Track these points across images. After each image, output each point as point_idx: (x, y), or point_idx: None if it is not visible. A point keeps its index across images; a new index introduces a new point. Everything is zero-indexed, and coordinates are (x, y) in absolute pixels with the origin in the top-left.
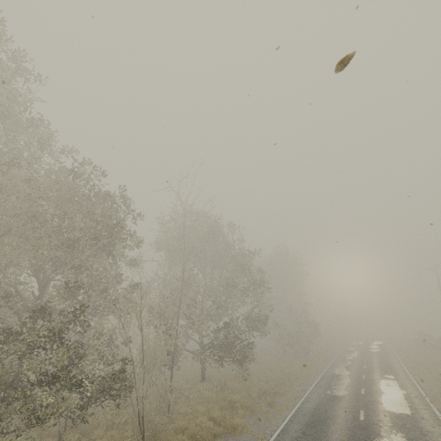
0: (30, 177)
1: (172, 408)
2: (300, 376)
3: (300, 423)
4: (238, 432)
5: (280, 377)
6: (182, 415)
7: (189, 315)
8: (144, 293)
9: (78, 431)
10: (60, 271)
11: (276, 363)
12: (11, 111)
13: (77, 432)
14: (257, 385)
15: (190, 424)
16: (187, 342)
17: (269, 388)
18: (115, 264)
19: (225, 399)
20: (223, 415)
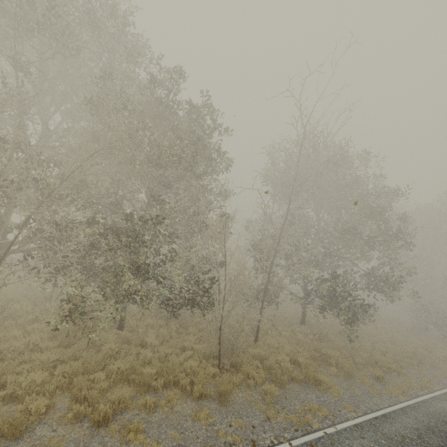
0: (120, 91)
1: (260, 336)
2: (441, 365)
3: (417, 421)
4: (320, 388)
5: (405, 354)
6: (267, 346)
7: (290, 255)
8: (232, 220)
9: (179, 322)
10: (165, 192)
11: (407, 338)
12: (103, 22)
13: (179, 323)
14: (368, 351)
15: (271, 357)
16: (282, 281)
17: (382, 361)
18: (211, 191)
19: (320, 350)
20: (308, 364)
